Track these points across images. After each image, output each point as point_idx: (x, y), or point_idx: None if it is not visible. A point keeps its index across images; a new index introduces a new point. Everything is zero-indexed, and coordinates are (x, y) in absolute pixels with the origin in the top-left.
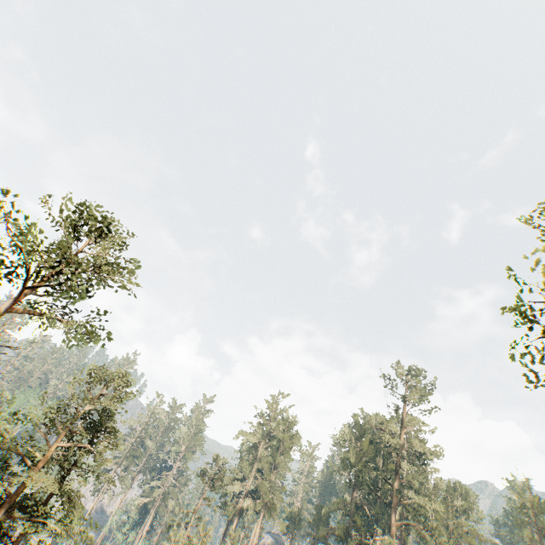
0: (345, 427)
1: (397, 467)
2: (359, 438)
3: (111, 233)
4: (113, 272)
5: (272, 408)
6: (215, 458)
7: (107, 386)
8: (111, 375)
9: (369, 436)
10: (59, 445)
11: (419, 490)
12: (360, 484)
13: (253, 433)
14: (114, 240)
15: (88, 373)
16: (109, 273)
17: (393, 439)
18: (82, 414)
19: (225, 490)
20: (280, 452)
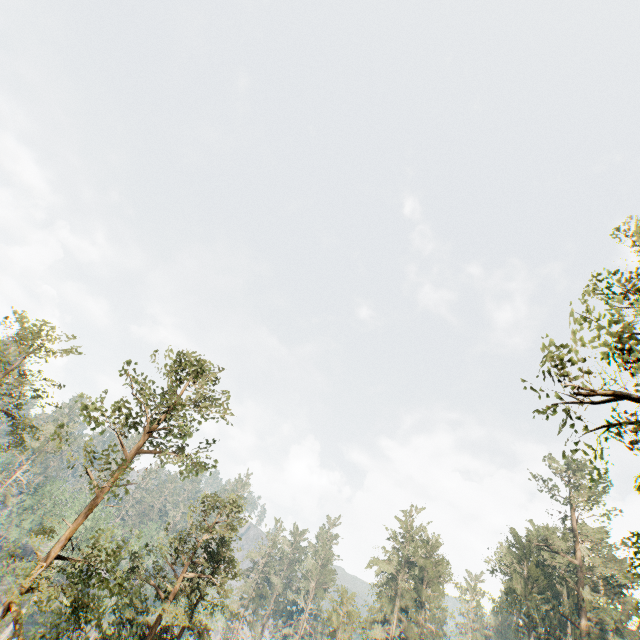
0: (501, 546)
1: (581, 598)
2: (524, 560)
3: (205, 372)
4: (210, 407)
5: (405, 527)
6: (345, 593)
7: (219, 513)
8: (222, 501)
9: (535, 557)
10: (184, 575)
11: (631, 634)
12: (536, 625)
13: (387, 560)
14: (208, 377)
15: (201, 501)
16: (207, 409)
17: (565, 559)
18: (200, 543)
19: (362, 634)
20: (425, 584)
